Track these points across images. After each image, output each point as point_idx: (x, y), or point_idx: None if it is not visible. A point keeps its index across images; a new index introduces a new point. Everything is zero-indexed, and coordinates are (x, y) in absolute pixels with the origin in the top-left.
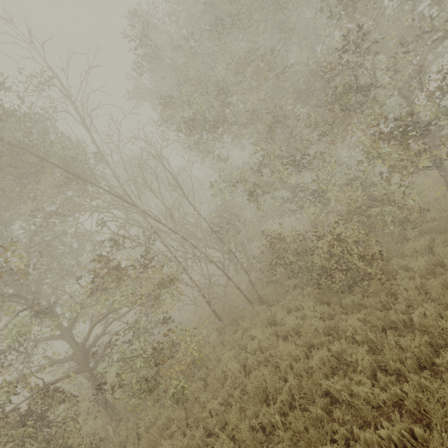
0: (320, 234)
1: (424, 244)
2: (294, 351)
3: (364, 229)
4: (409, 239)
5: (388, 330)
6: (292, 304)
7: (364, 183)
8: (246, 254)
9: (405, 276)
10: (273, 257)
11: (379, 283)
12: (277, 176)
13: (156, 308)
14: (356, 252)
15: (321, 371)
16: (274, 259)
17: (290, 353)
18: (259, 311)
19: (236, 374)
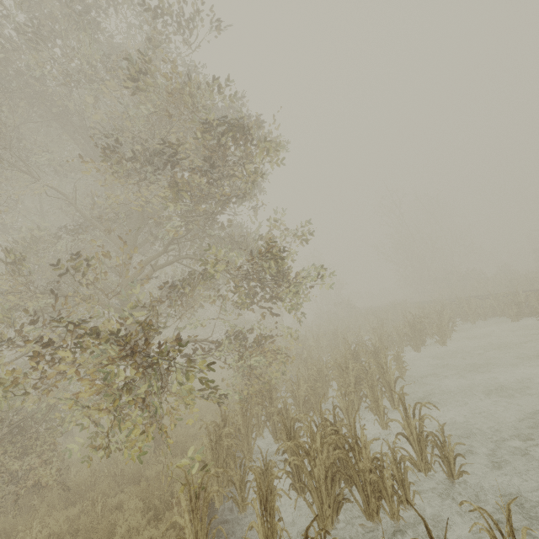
0: None
1: None
2: None
3: None
4: None
5: None
6: None
7: None
8: None
9: None
10: None
11: None
12: None
13: None
14: None
15: None
16: None
17: None
18: None
19: None
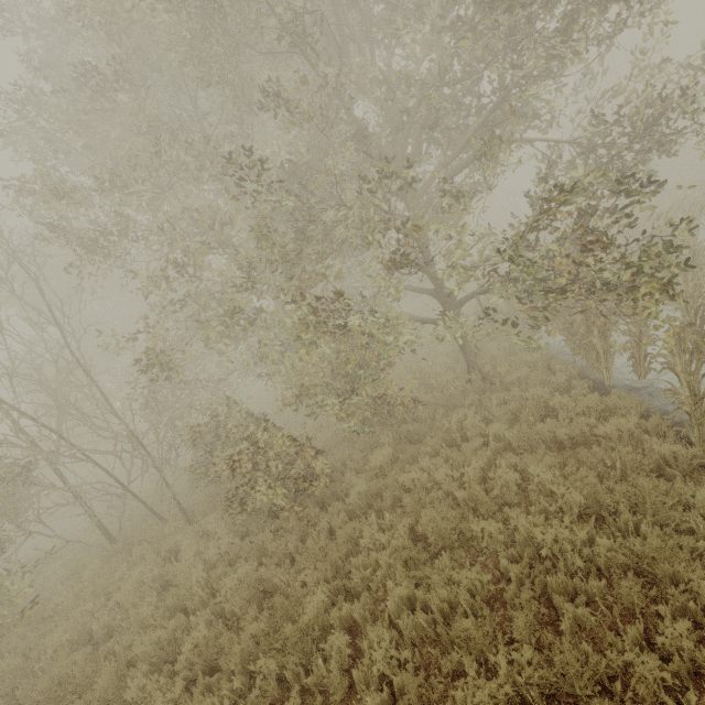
0: (242, 436)
1: (384, 459)
2: (148, 619)
3: (289, 440)
4: (384, 444)
5: (275, 592)
6: (215, 527)
7: (339, 356)
8: (158, 445)
9: (339, 507)
10: (204, 450)
11: (295, 519)
12: (204, 333)
13: (26, 510)
14: (274, 472)
15: (152, 660)
16: (203, 454)
17: (144, 621)
18: (169, 533)
19: (60, 651)
